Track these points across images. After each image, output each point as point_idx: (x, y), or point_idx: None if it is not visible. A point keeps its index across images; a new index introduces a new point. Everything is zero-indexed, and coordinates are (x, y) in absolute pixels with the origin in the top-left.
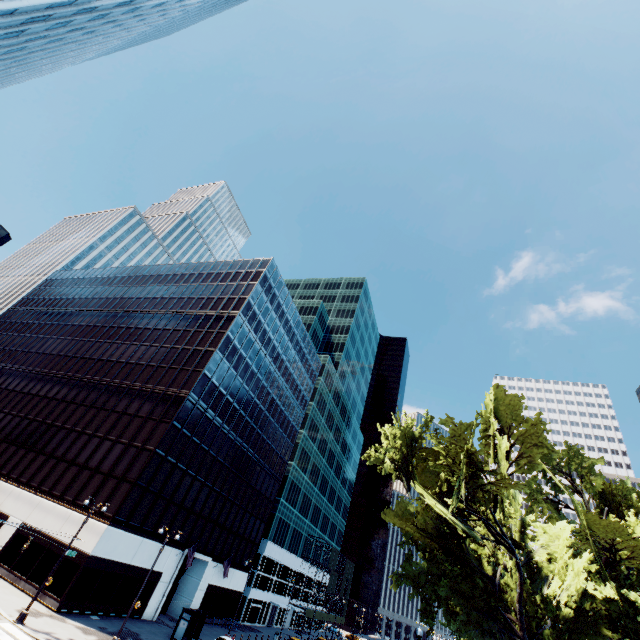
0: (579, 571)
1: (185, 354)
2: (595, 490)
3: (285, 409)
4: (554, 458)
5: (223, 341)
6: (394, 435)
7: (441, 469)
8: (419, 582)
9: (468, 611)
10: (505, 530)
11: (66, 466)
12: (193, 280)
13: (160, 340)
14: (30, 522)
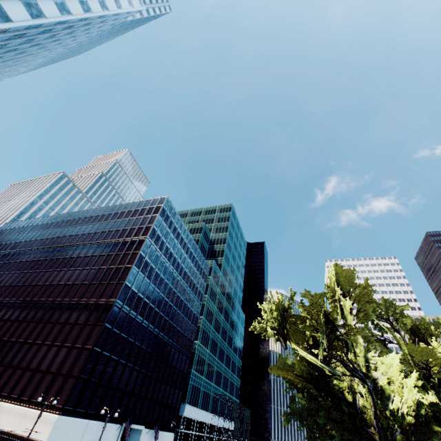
0: (412, 387)
1: (110, 272)
2: (407, 327)
3: (187, 302)
4: (377, 309)
5: (137, 259)
6: (270, 309)
7: (308, 328)
8: (303, 416)
9: (341, 432)
10: (356, 366)
11: (21, 372)
12: (111, 218)
13: (90, 264)
14: None
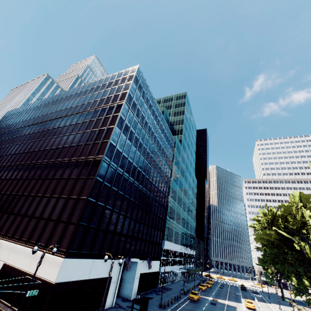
0: None
1: (94, 134)
2: None
3: (161, 166)
4: None
5: (118, 120)
6: None
7: None
8: None
9: None
10: None
11: (28, 220)
12: (88, 92)
13: (75, 130)
14: (9, 262)
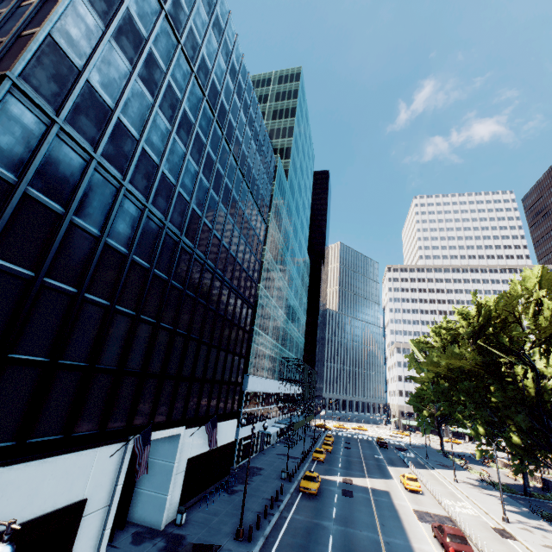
0: None
1: None
2: None
3: (245, 209)
4: None
5: None
6: None
7: None
8: None
9: None
10: None
11: None
12: None
13: None
14: None
